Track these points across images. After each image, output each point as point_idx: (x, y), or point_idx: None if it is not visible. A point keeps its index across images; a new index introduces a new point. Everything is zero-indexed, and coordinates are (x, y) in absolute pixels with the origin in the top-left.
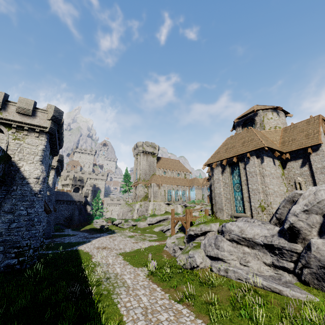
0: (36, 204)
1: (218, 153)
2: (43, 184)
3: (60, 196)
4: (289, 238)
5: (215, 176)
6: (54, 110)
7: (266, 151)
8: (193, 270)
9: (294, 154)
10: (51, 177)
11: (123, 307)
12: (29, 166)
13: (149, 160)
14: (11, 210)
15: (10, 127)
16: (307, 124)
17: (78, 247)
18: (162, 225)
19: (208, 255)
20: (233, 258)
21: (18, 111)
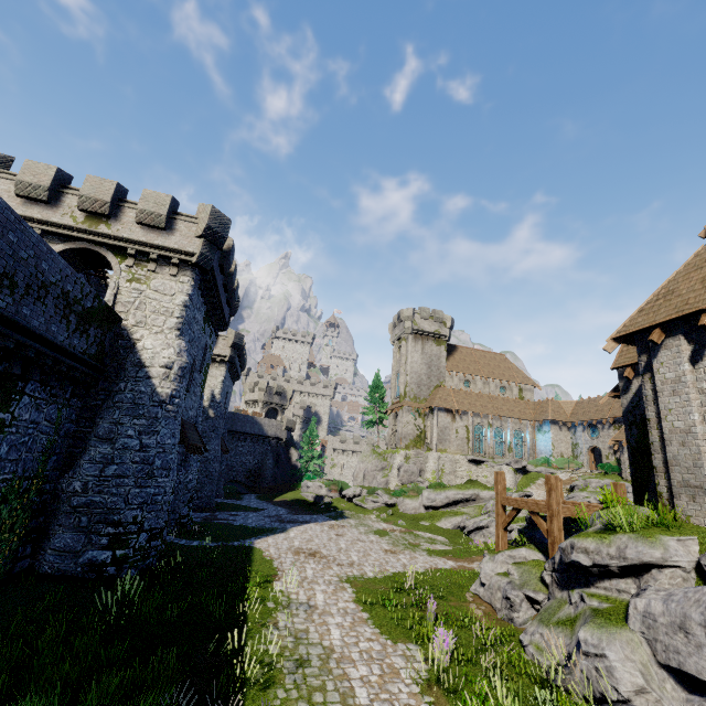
0: (161, 426)
1: (670, 294)
2: (181, 382)
3: (240, 423)
4: None
5: (662, 373)
6: (210, 215)
7: None
8: None
9: None
10: (219, 380)
11: None
12: (153, 339)
13: (427, 351)
14: (110, 436)
15: (125, 255)
16: None
17: (256, 541)
18: (462, 515)
19: (672, 667)
20: None
21: (140, 219)
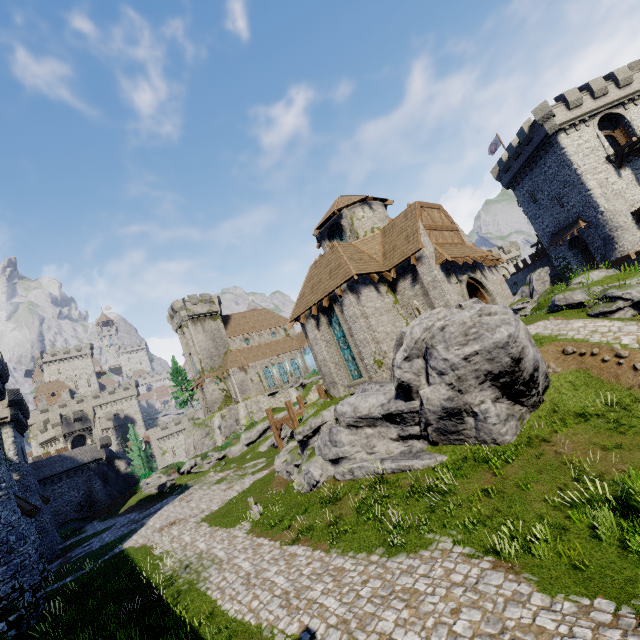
0: None
1: (303, 296)
2: None
3: (47, 468)
4: (404, 398)
5: (310, 336)
6: None
7: (357, 281)
8: (315, 491)
9: (401, 269)
10: (8, 442)
11: (215, 591)
12: None
13: (208, 329)
14: None
15: None
16: (405, 219)
17: (124, 545)
18: (271, 437)
19: (327, 460)
20: (357, 450)
21: None
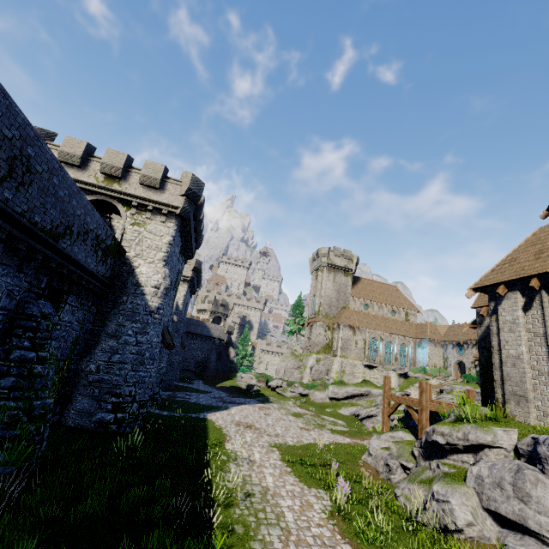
0: (150, 329)
1: (513, 261)
2: (164, 298)
3: (193, 326)
4: None
5: (503, 316)
6: (191, 180)
7: None
8: (445, 537)
9: None
10: (182, 294)
11: None
12: (147, 267)
13: (337, 280)
14: (116, 334)
15: (130, 205)
16: None
17: (208, 415)
18: (357, 406)
19: (491, 510)
20: None
21: (142, 181)
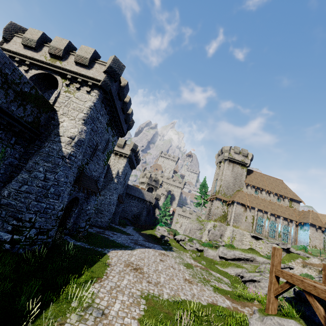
0: (59, 170)
1: None
2: (78, 148)
3: (133, 191)
4: None
5: None
6: (113, 60)
7: None
8: None
9: None
10: (122, 165)
11: None
12: (68, 122)
13: (235, 170)
14: (30, 169)
15: (67, 79)
16: None
17: (111, 251)
18: (242, 268)
19: None
20: None
21: (76, 60)
